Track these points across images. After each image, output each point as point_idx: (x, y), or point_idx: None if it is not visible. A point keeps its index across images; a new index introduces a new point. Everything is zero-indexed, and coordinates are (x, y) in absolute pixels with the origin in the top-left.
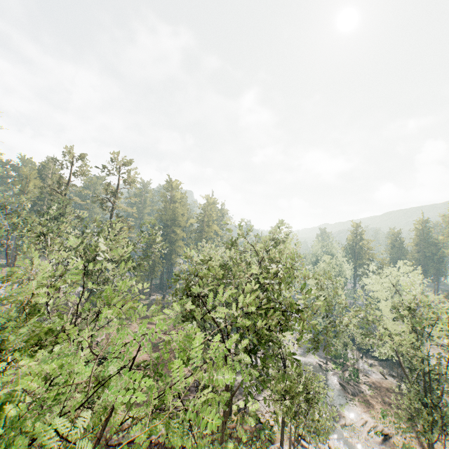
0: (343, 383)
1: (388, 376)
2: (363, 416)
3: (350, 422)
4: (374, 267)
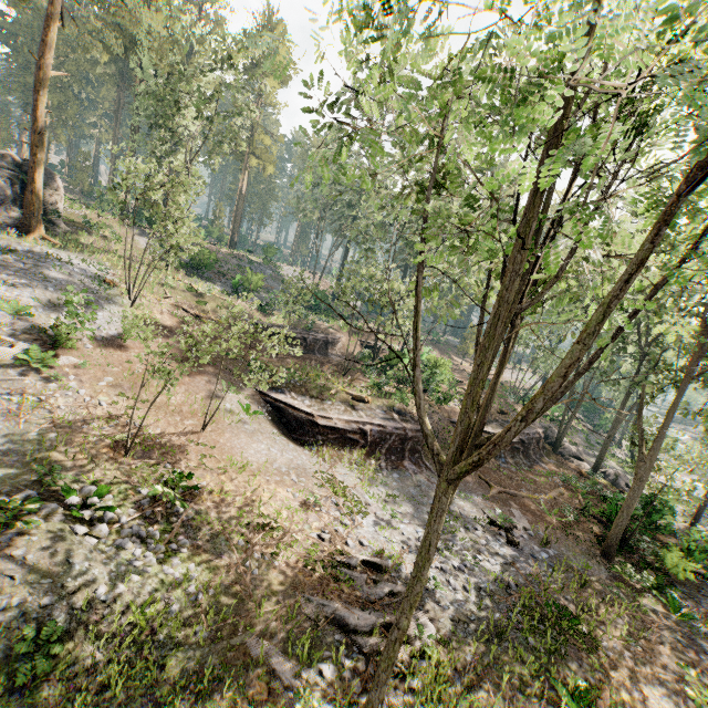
0: None
1: None
2: None
3: None
4: None
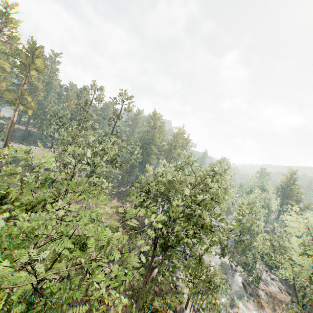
0: (245, 284)
1: (284, 291)
2: (253, 311)
3: (241, 312)
4: (297, 208)
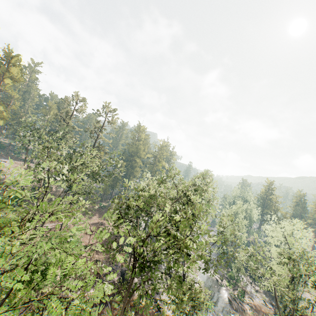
0: (231, 298)
1: (268, 303)
2: None
3: None
4: (276, 218)
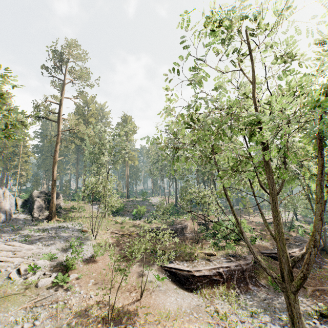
0: None
1: None
2: None
3: None
4: None
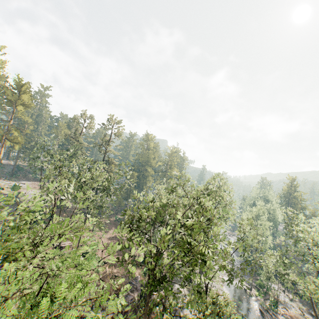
0: (262, 310)
1: (306, 313)
2: None
3: None
4: (303, 217)
